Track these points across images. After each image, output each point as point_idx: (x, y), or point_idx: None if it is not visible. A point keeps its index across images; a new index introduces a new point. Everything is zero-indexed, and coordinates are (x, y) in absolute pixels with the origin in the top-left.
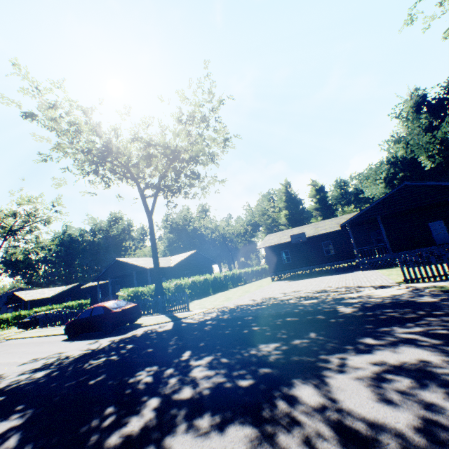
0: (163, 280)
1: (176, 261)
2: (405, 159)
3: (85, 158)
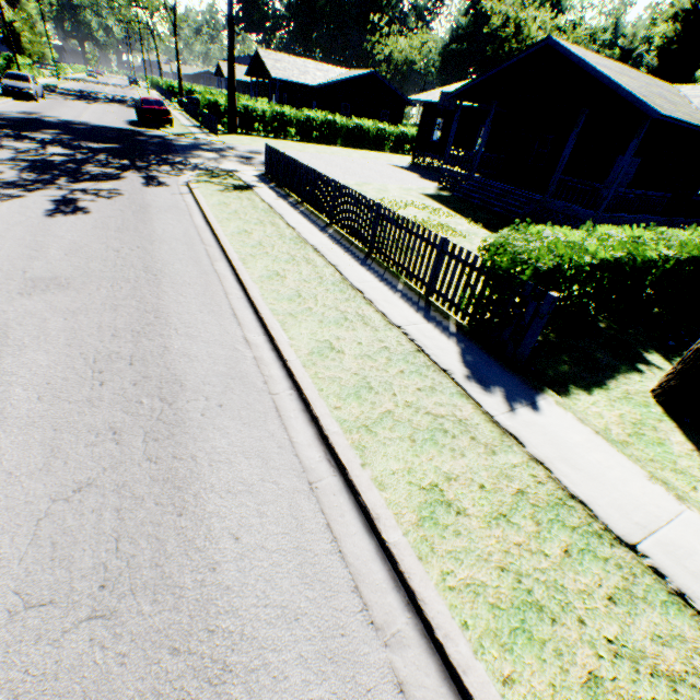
0: (314, 105)
1: (330, 80)
2: None
3: None
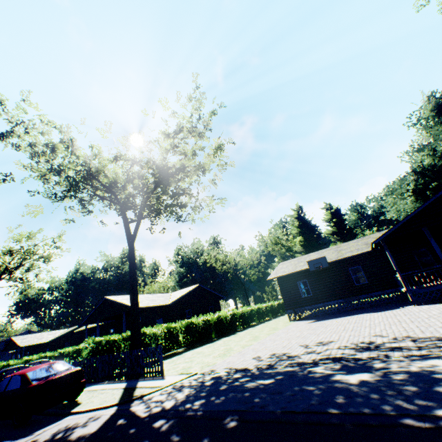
0: (159, 321)
1: (175, 297)
2: (434, 167)
3: (65, 183)
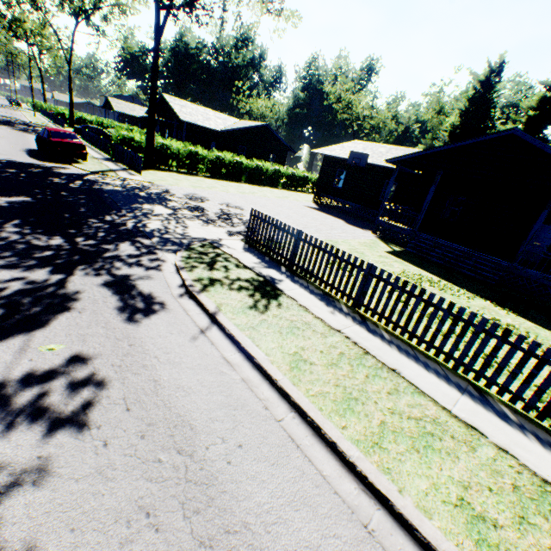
0: (213, 144)
1: (231, 127)
2: None
3: None
